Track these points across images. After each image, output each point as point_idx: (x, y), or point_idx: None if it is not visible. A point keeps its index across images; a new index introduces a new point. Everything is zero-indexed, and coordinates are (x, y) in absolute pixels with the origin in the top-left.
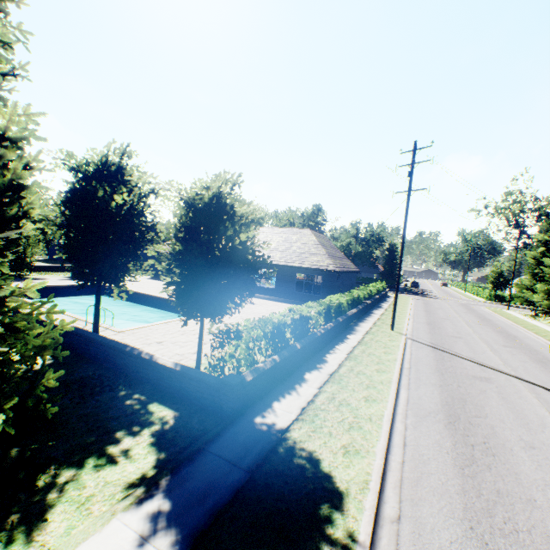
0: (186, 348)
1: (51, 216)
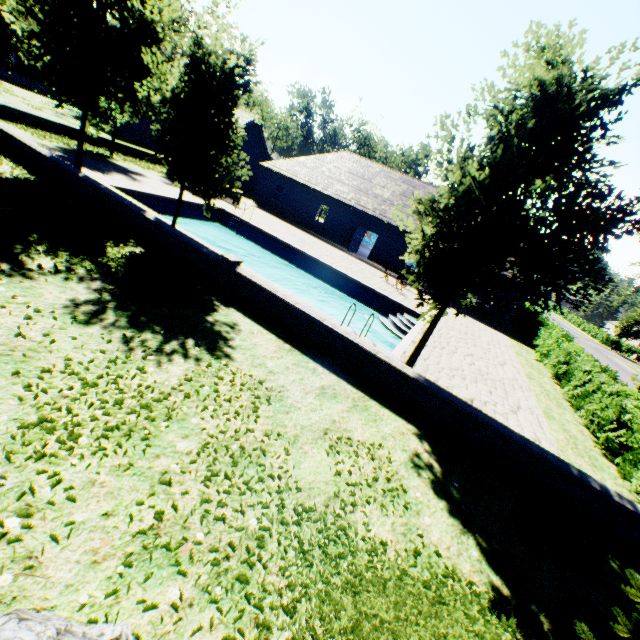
0: (513, 423)
1: (468, 179)
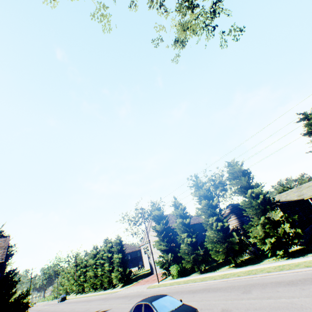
0: None
1: None
